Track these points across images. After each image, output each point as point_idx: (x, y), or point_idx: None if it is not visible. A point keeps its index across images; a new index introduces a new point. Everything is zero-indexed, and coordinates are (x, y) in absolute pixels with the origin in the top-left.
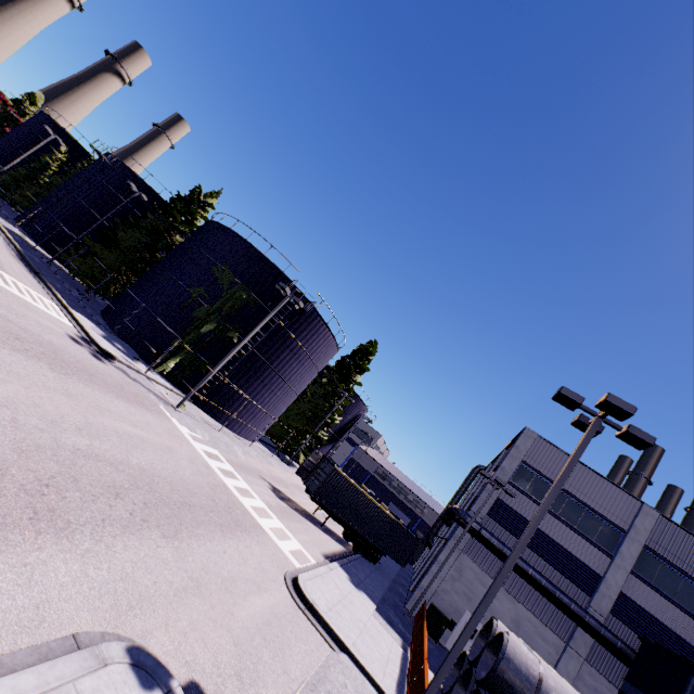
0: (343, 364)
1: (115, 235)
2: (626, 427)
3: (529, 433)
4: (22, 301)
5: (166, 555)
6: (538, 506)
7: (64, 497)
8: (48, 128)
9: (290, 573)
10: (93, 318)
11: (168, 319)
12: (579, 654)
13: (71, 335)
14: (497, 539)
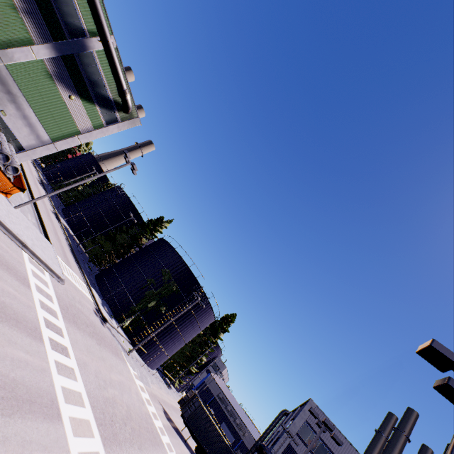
0: (214, 325)
1: (114, 236)
2: (333, 434)
3: (312, 402)
4: (81, 293)
5: None
6: None
7: (116, 426)
8: (94, 168)
9: None
10: (95, 286)
11: (132, 293)
12: None
13: (94, 309)
14: None
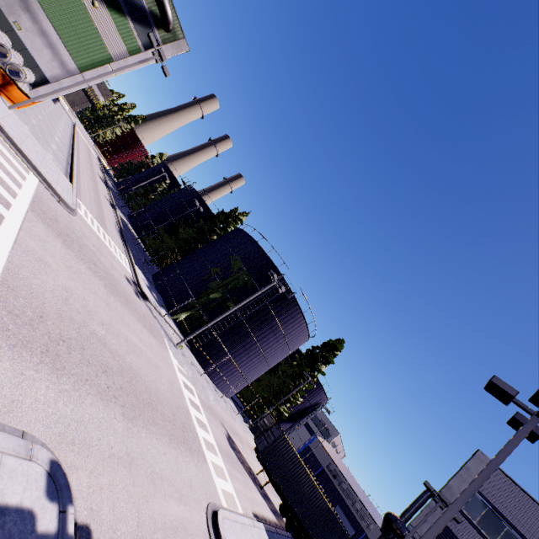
0: (312, 353)
1: (177, 229)
2: None
3: (482, 457)
4: (108, 250)
5: (118, 427)
6: None
7: (70, 352)
8: (163, 169)
9: (214, 504)
10: (146, 275)
11: (191, 285)
12: None
13: (127, 277)
14: None
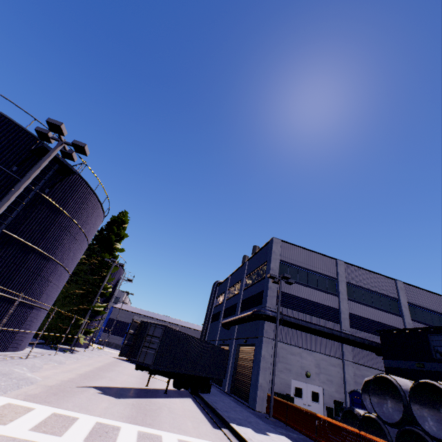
0: (101, 237)
1: None
2: None
3: (276, 240)
4: None
5: None
6: (298, 285)
7: None
8: None
9: None
10: None
11: None
12: (350, 361)
13: None
14: (293, 317)
